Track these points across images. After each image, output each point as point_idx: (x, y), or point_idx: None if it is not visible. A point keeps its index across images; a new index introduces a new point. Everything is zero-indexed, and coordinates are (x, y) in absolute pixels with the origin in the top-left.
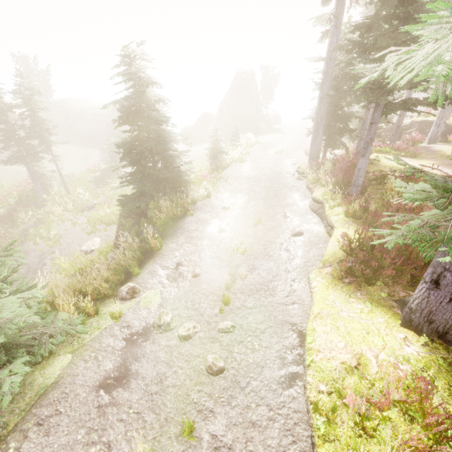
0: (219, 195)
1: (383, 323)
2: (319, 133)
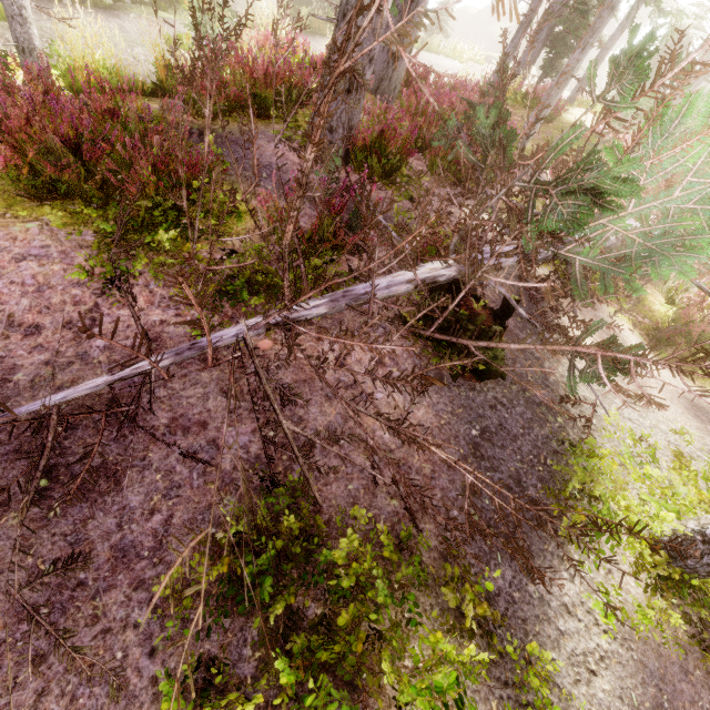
0: None
1: None
2: (540, 36)
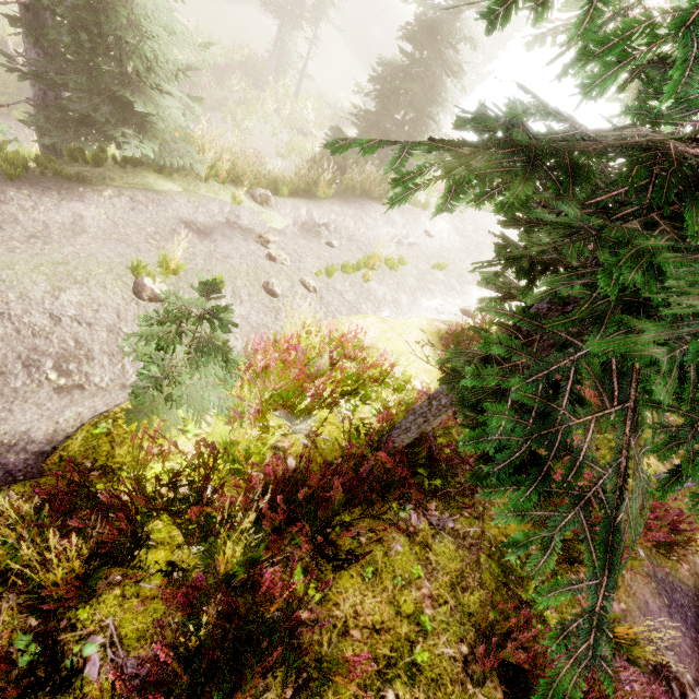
0: (438, 219)
1: (425, 367)
2: None
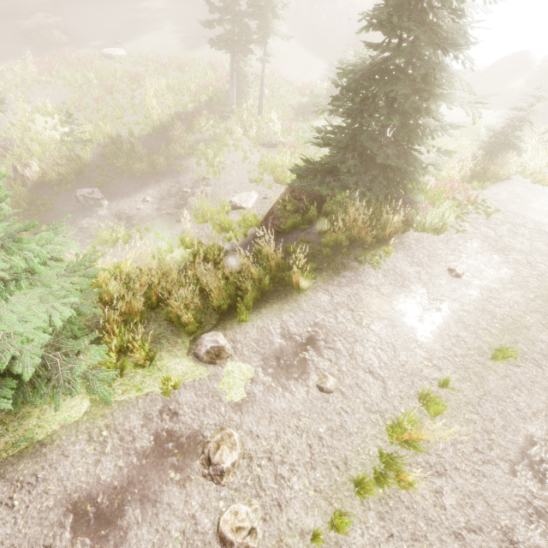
0: (458, 236)
1: None
2: None
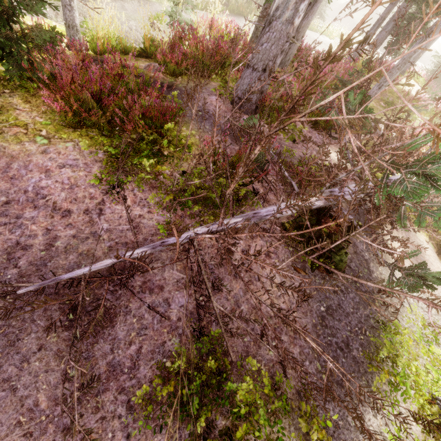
0: None
1: None
2: (388, 27)
